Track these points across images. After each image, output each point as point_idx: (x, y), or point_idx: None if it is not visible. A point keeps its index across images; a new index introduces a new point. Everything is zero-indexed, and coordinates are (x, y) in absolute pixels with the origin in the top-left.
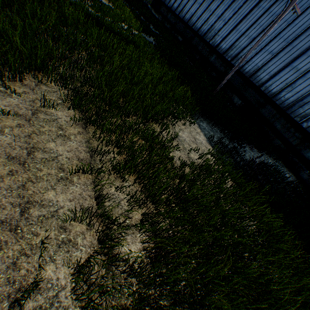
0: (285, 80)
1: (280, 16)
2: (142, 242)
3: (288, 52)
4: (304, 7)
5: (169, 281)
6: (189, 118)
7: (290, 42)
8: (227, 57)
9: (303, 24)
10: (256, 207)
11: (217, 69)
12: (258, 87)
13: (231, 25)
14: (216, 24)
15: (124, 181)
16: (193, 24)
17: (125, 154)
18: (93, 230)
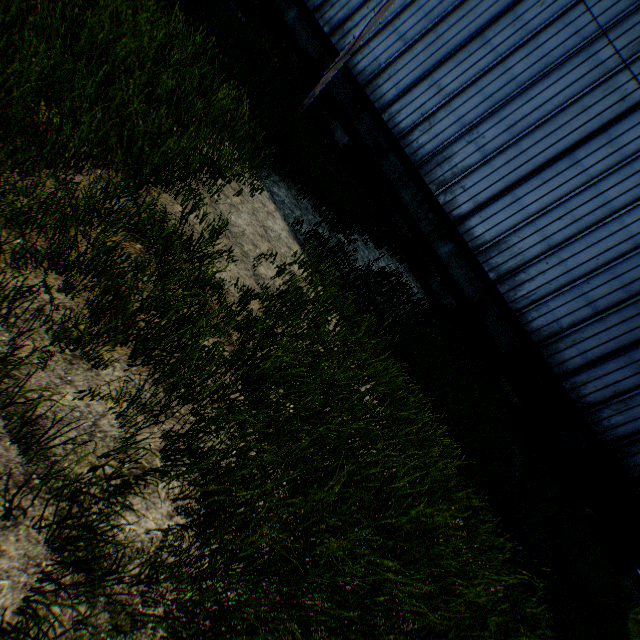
0: (421, 107)
1: None
2: (173, 499)
3: (430, 46)
4: None
5: (243, 556)
6: (249, 178)
7: (435, 26)
8: (322, 24)
9: None
10: (376, 359)
11: (302, 48)
12: (379, 114)
13: None
14: None
15: (101, 366)
16: None
17: (90, 290)
18: (28, 524)
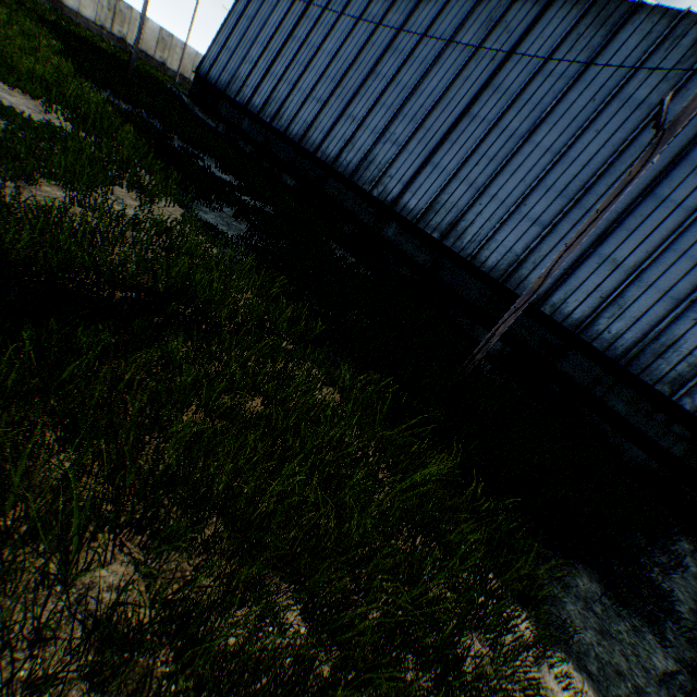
0: (596, 289)
1: (635, 173)
2: None
3: (579, 220)
4: (580, 121)
5: None
6: None
7: (577, 199)
8: (429, 230)
9: (591, 160)
10: None
11: (411, 257)
12: (537, 309)
13: (417, 153)
14: (377, 150)
15: None
16: (318, 148)
17: None
18: None
